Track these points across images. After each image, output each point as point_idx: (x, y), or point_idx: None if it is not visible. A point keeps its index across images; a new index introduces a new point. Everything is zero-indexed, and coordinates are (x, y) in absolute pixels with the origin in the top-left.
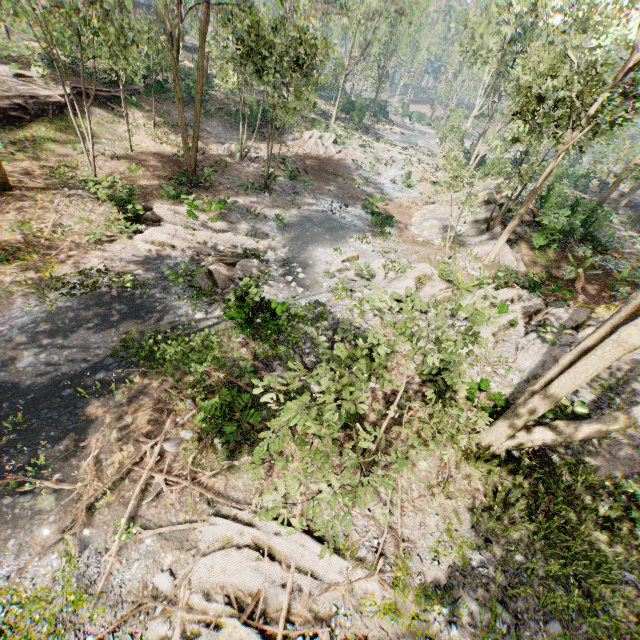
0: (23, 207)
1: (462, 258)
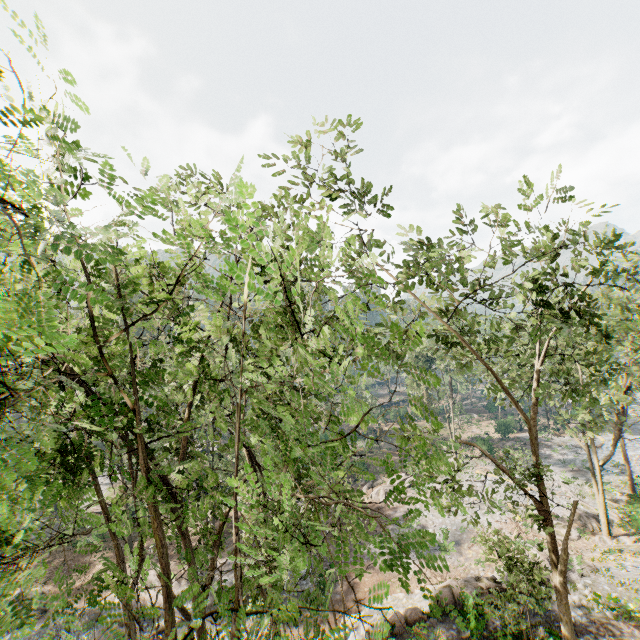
0: None
1: None
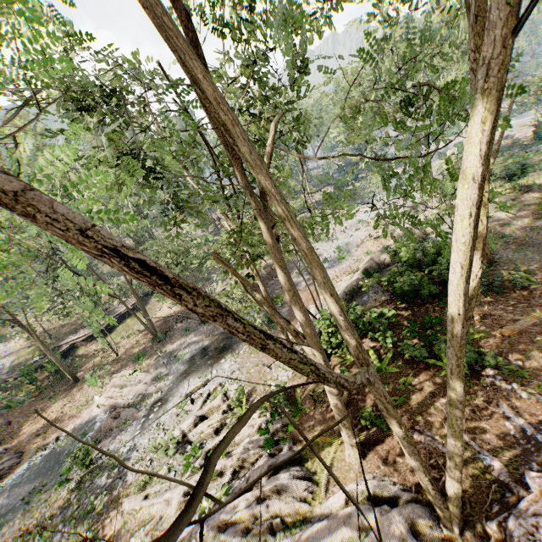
0: (74, 392)
1: (284, 366)
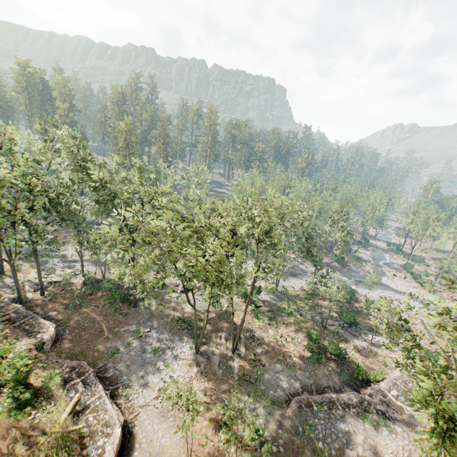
0: None
1: None
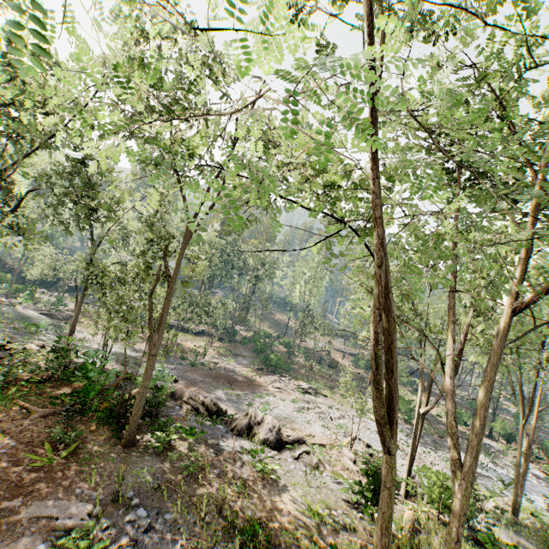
0: None
1: None
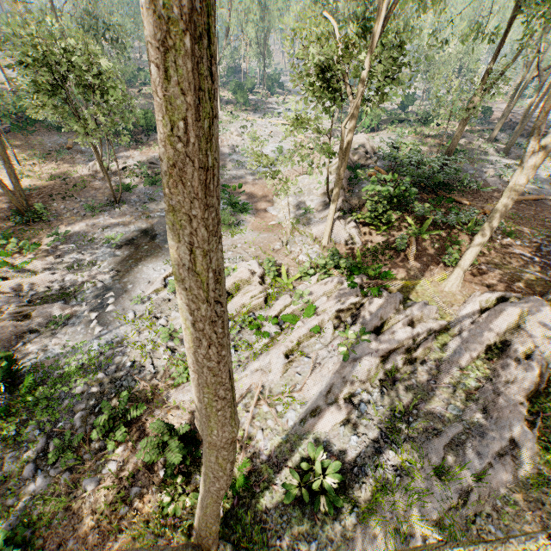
0: None
1: (301, 241)
